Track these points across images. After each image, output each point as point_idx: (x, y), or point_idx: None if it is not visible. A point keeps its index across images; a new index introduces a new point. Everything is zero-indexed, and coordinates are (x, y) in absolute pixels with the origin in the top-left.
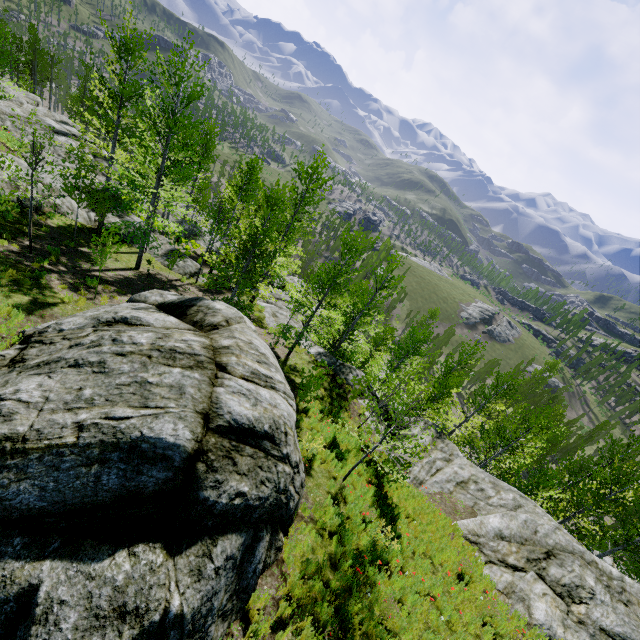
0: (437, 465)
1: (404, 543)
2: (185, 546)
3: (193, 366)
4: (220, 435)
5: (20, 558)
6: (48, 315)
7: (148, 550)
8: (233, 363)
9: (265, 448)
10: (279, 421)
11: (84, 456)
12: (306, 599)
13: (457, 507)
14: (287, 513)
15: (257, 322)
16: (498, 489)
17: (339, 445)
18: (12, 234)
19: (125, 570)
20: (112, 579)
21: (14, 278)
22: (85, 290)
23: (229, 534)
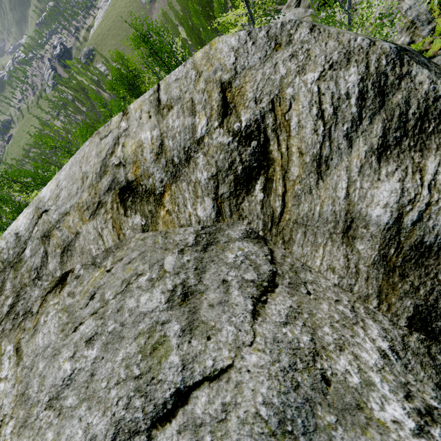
0: None
1: None
2: None
3: None
4: None
5: None
6: None
7: None
8: None
9: None
10: None
11: None
12: None
13: None
14: None
15: None
16: None
17: None
18: None
19: None
20: None
21: None
22: None
23: None
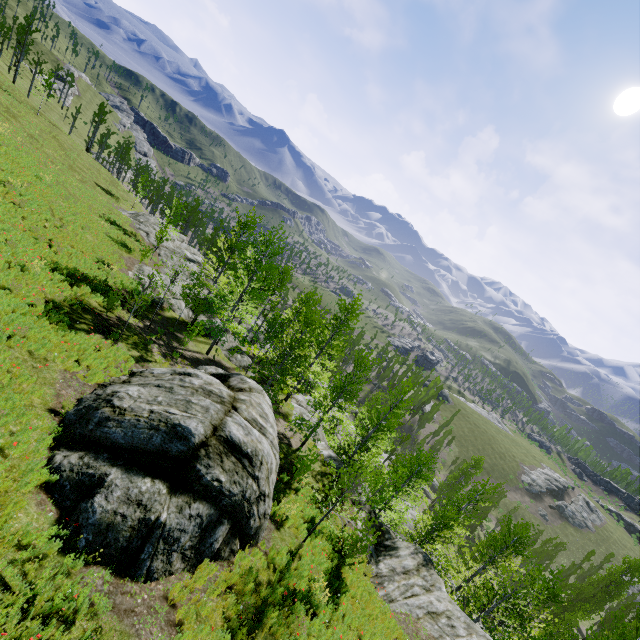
0: (414, 590)
1: (339, 610)
2: (179, 493)
3: (219, 402)
4: (219, 441)
5: (105, 462)
6: (146, 366)
7: (161, 483)
8: (243, 408)
9: (244, 463)
10: (259, 452)
11: (149, 424)
12: (239, 587)
13: (419, 632)
14: (247, 526)
15: (284, 416)
16: (471, 631)
17: (314, 523)
18: (142, 317)
19: (147, 486)
20: (140, 487)
21: (135, 341)
22: (170, 358)
23: (204, 502)
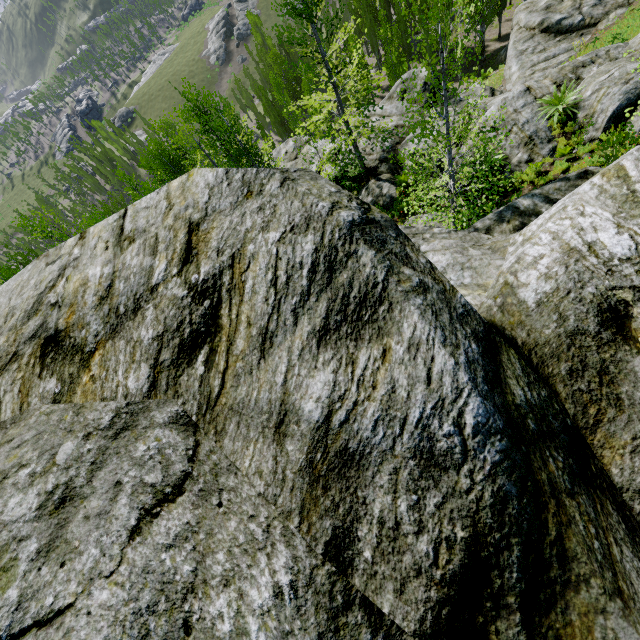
0: None
1: None
2: None
3: None
4: None
5: None
6: None
7: None
8: None
9: None
10: None
11: None
12: None
13: None
14: None
15: None
16: None
17: None
18: None
19: None
20: None
21: None
22: None
23: None
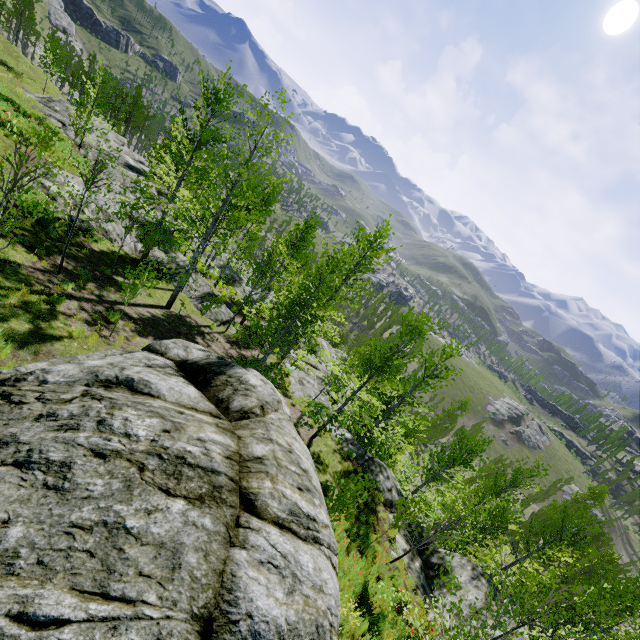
0: None
1: None
2: None
3: (205, 495)
4: None
5: None
6: (44, 351)
7: None
8: (266, 494)
9: None
10: (324, 624)
11: None
12: None
13: None
14: None
15: (282, 388)
16: None
17: (372, 604)
18: (48, 251)
19: None
20: None
21: (25, 299)
22: (103, 325)
23: None
